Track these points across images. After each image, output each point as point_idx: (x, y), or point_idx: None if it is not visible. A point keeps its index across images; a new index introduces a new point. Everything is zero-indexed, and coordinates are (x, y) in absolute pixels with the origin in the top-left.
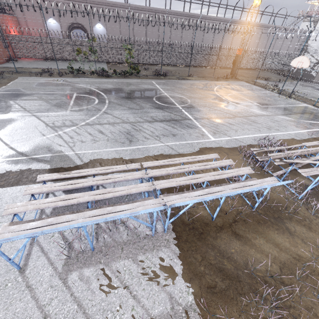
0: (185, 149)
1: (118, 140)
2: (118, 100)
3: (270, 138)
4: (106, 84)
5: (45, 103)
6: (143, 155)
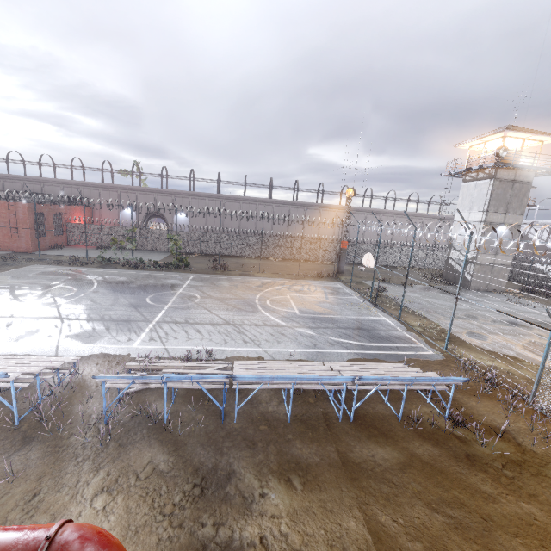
0: (73, 352)
1: (13, 335)
2: (99, 295)
3: (221, 353)
4: (122, 276)
5: (7, 292)
6: (10, 352)
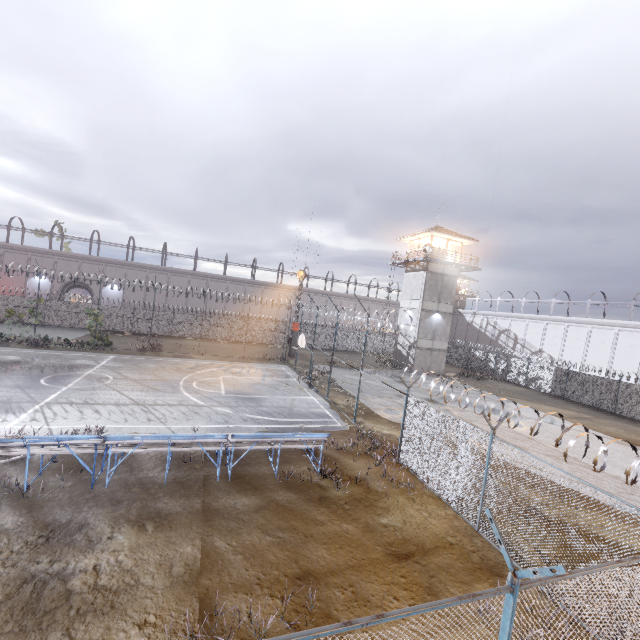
0: None
1: None
2: None
3: (116, 431)
4: (14, 355)
5: None
6: None
